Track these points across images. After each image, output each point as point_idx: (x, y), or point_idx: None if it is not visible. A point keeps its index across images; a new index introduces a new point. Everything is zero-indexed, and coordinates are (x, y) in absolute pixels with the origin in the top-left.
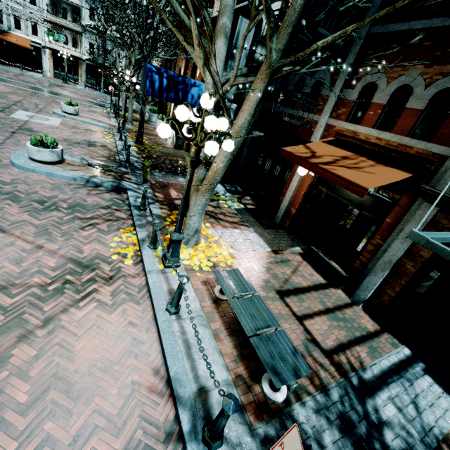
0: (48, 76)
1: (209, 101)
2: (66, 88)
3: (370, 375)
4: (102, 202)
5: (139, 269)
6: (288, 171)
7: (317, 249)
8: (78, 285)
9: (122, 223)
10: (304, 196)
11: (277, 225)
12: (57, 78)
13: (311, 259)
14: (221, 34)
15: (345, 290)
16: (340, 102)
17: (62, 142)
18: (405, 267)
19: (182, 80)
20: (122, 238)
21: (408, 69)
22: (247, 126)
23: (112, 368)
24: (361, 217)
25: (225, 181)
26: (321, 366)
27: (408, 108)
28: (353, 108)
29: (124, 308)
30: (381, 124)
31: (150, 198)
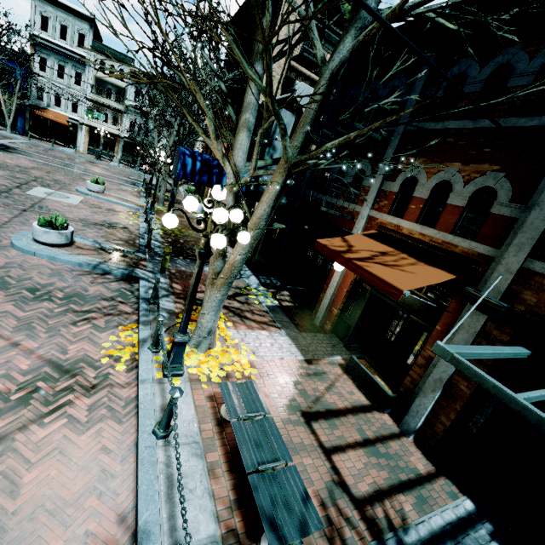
0: (81, 151)
1: (221, 193)
2: (98, 164)
3: (415, 537)
4: (106, 293)
5: (132, 377)
6: (330, 264)
7: (360, 359)
8: (50, 394)
9: (125, 318)
10: (347, 294)
11: (316, 327)
12: (90, 154)
13: (352, 373)
14: (244, 128)
15: (393, 414)
16: (382, 194)
17: (78, 222)
18: (458, 387)
19: (217, 164)
20: (120, 336)
21: (446, 165)
22: (266, 218)
23: (64, 511)
24: (409, 322)
25: (260, 273)
26: (348, 521)
27: (449, 204)
28: (395, 201)
29: (100, 427)
30: (424, 218)
31: (164, 290)
